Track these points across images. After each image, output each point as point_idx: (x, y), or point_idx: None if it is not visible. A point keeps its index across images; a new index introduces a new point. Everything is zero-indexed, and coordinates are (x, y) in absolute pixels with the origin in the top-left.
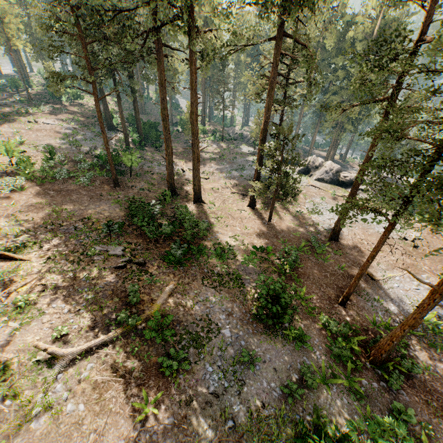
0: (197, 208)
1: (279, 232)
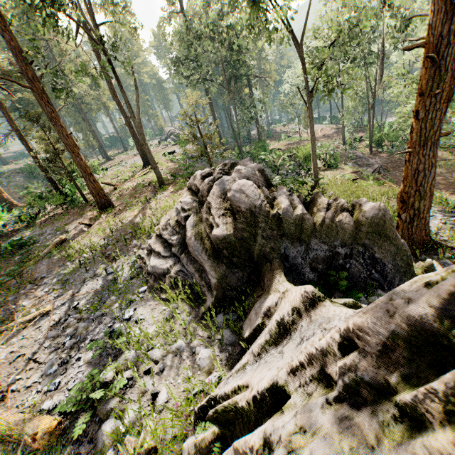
0: None
1: None
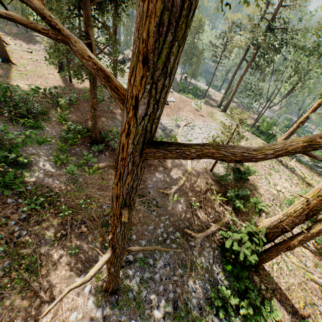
0: (3, 65)
1: (75, 88)
